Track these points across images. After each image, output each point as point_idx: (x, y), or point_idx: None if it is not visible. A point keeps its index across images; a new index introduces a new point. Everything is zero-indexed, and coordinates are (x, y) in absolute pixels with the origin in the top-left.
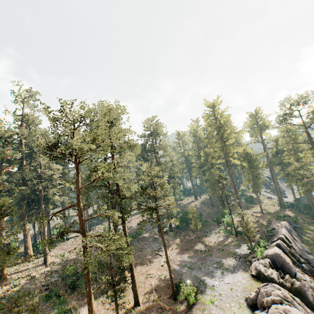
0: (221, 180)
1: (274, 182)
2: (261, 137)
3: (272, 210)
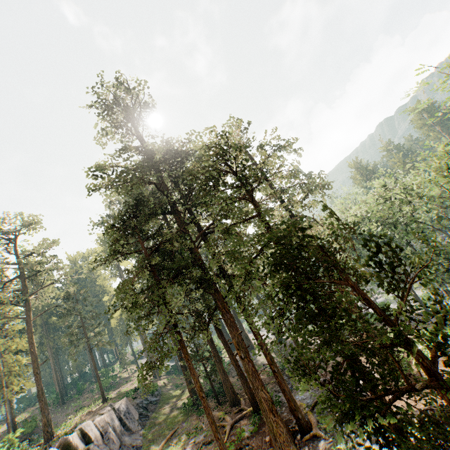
0: (20, 358)
1: (141, 336)
2: (118, 267)
3: (132, 386)
